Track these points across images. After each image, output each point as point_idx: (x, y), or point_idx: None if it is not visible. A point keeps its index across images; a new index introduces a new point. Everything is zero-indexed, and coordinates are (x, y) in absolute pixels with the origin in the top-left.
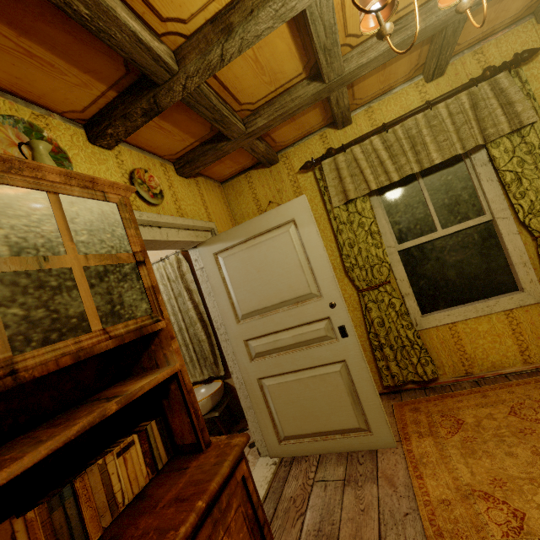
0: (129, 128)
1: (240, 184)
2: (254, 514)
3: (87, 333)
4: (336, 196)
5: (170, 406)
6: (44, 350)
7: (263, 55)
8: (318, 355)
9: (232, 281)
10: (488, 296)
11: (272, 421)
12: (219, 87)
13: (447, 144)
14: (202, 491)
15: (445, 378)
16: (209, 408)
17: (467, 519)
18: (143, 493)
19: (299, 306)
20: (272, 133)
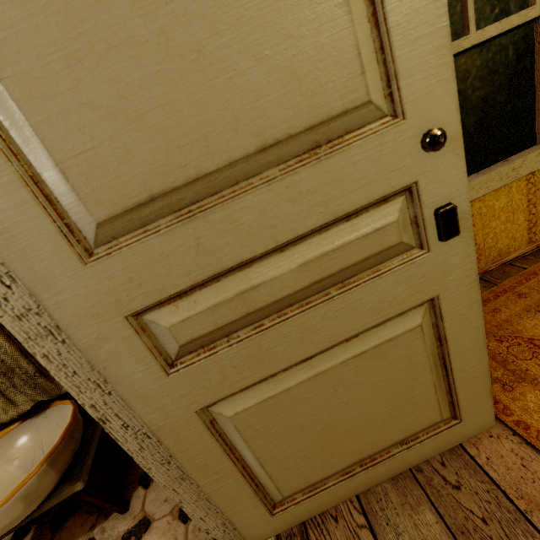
0: None
1: None
2: None
3: None
4: None
5: None
6: None
7: None
8: (374, 302)
9: None
10: (504, 157)
11: (250, 484)
12: None
13: None
14: None
15: None
16: (53, 485)
17: None
18: None
19: (325, 158)
20: None
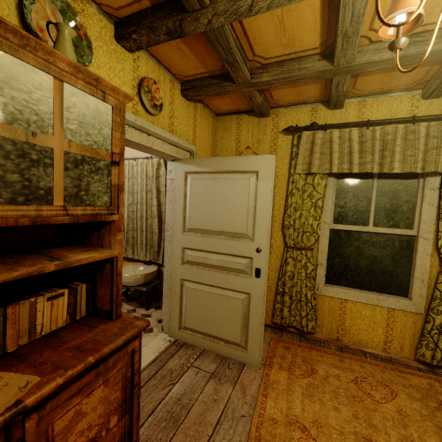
0: (152, 40)
1: (230, 122)
2: (131, 376)
3: (49, 205)
4: (301, 164)
5: (101, 278)
6: (8, 208)
7: (290, 18)
8: (232, 282)
9: (191, 199)
10: (382, 291)
11: (180, 312)
12: (241, 32)
13: (411, 160)
14: (97, 350)
15: (320, 335)
16: (140, 283)
17: (282, 438)
18: (57, 331)
19: (233, 240)
20: (273, 90)
